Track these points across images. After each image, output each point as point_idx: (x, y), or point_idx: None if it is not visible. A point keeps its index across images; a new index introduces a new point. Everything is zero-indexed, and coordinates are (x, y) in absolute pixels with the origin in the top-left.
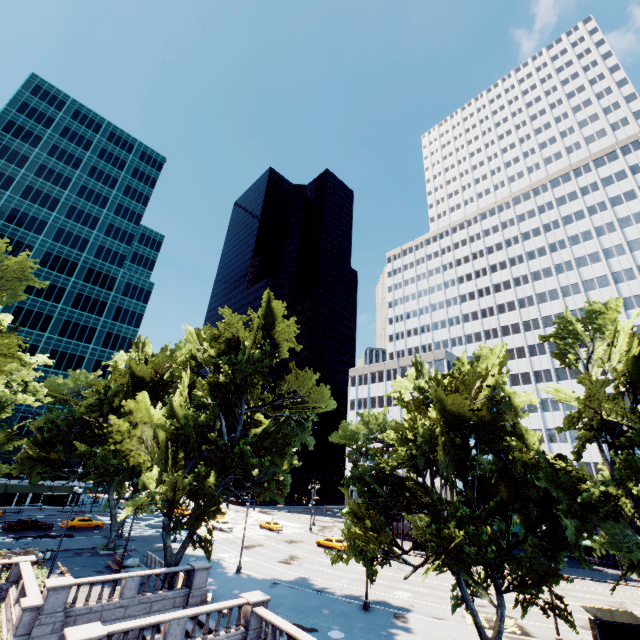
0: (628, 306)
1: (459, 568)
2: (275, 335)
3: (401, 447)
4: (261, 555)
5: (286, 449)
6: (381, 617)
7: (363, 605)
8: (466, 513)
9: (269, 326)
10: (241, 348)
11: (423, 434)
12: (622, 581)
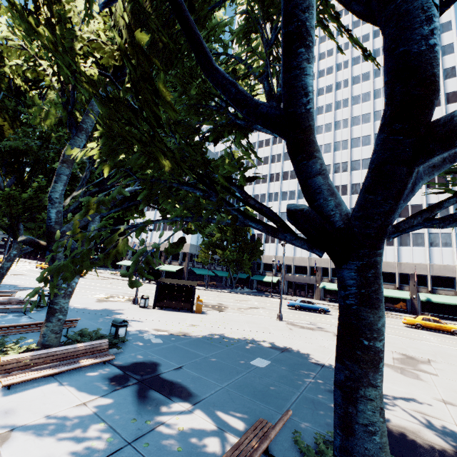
0: (337, 127)
1: None
2: None
3: None
4: None
5: None
6: None
7: None
8: None
9: None
10: None
11: None
12: (270, 296)
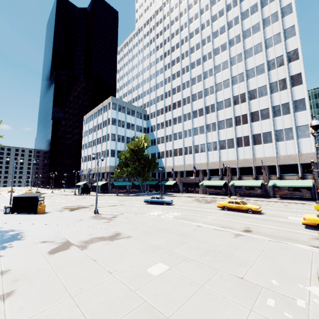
0: (204, 60)
1: None
2: None
3: None
4: None
5: None
6: None
7: None
8: None
9: None
10: None
11: None
12: (160, 195)
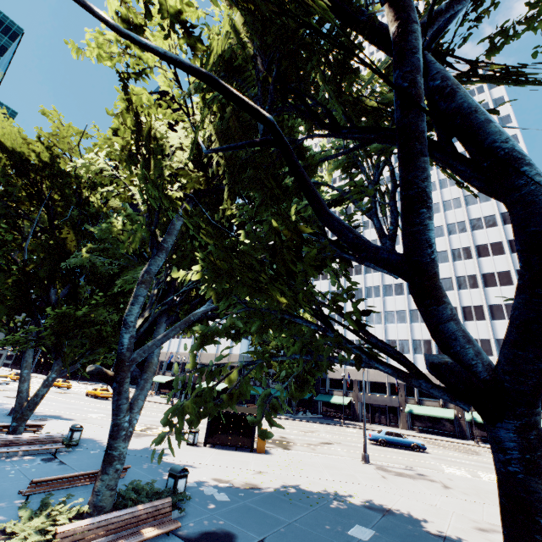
0: None
1: None
2: None
3: None
4: None
5: None
6: None
7: (9, 411)
8: None
9: None
10: None
11: None
12: (342, 424)
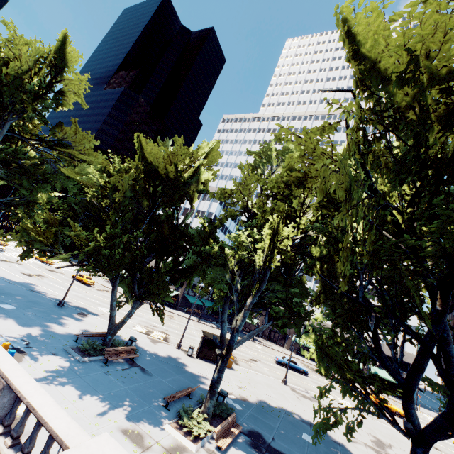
0: None
1: (99, 268)
2: (63, 82)
3: (102, 180)
4: (10, 266)
5: (44, 185)
6: (66, 311)
7: (58, 303)
8: (119, 231)
9: (59, 69)
10: (29, 82)
11: (118, 170)
12: (251, 339)
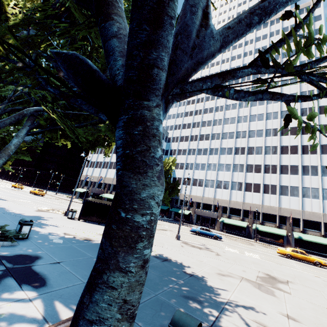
0: (240, 107)
1: None
2: None
3: None
4: None
5: None
6: None
7: None
8: None
9: None
10: None
11: None
12: (181, 224)
